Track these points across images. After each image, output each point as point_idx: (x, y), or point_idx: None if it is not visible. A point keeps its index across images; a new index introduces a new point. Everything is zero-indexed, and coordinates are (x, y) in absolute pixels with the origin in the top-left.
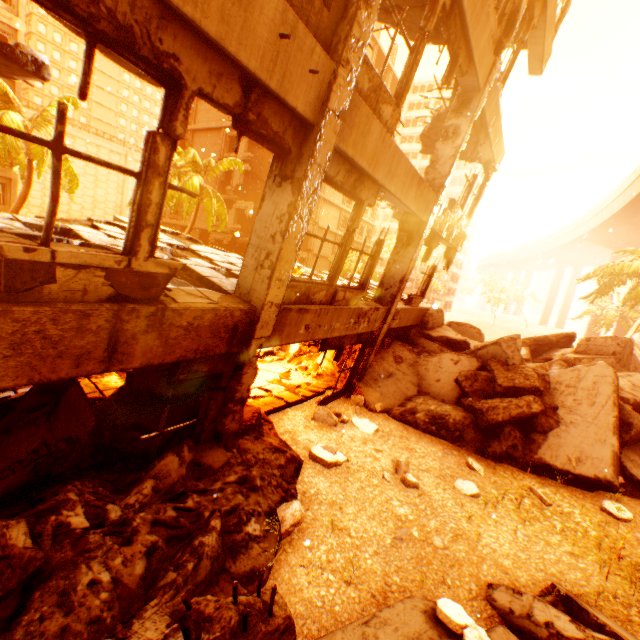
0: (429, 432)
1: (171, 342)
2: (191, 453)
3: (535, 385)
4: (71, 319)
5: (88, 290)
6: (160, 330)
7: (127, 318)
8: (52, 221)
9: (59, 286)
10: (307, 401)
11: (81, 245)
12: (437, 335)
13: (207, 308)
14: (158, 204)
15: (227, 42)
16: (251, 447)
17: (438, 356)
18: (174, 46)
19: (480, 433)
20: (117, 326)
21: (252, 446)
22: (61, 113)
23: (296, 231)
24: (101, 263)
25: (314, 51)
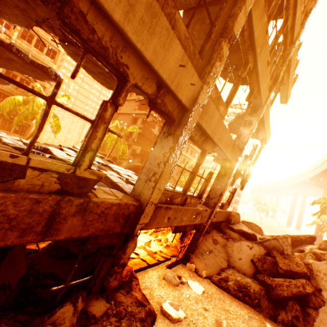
0: (237, 297)
1: (88, 223)
2: (83, 303)
3: (304, 271)
4: (27, 203)
5: (44, 185)
6: (83, 214)
7: (64, 205)
8: (34, 140)
9: (26, 181)
10: (160, 264)
11: (50, 157)
12: (237, 228)
13: (114, 202)
14: (100, 138)
15: (154, 63)
16: (123, 300)
17: (239, 242)
18: (127, 61)
19: (271, 303)
20: (56, 210)
21: (124, 299)
22: (58, 83)
23: (172, 162)
24: (57, 169)
25: (194, 75)
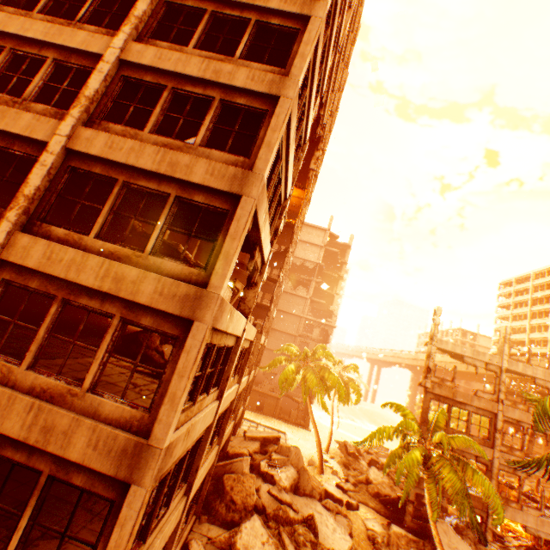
0: None
1: None
2: None
3: None
4: None
5: None
6: None
7: None
8: None
9: None
10: None
11: None
12: None
13: None
14: None
15: None
16: None
17: None
18: None
19: None
20: None
21: None
22: None
23: None
24: None
25: None
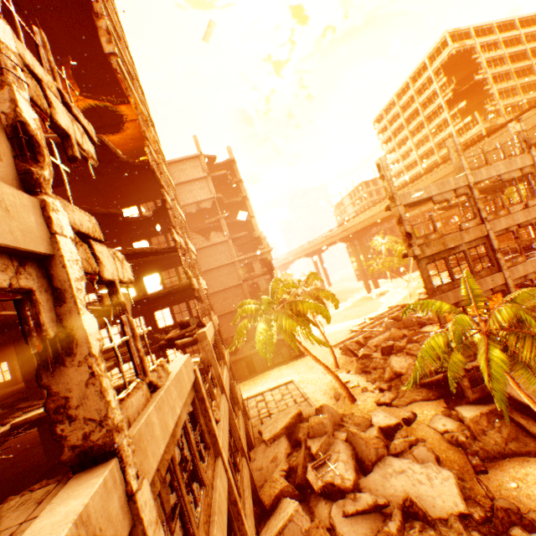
0: None
1: None
2: None
3: None
4: None
5: None
6: None
7: None
8: None
9: None
10: None
11: None
12: None
13: None
14: None
15: None
16: None
17: None
18: None
19: None
20: None
21: None
22: None
23: None
24: None
25: None
